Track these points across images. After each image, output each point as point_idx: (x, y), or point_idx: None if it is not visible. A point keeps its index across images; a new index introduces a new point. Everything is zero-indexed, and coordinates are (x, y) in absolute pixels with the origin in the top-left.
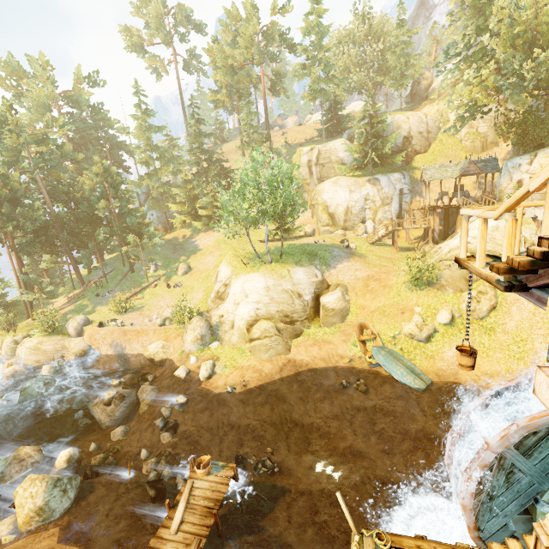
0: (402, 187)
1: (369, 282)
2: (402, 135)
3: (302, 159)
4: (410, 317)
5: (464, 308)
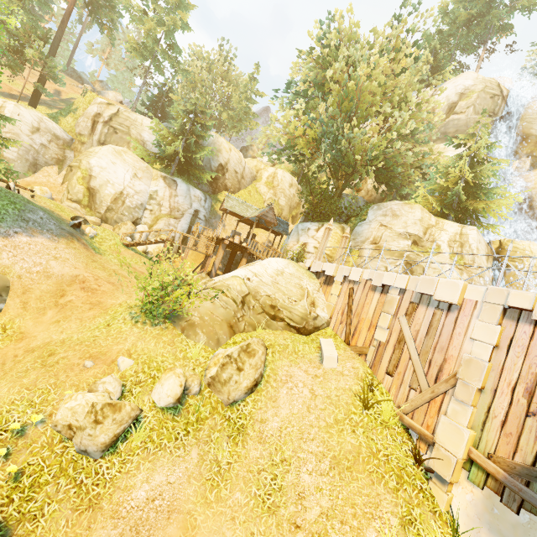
0: (200, 209)
1: (69, 289)
2: (220, 161)
3: (89, 108)
4: (98, 379)
5: (211, 377)
